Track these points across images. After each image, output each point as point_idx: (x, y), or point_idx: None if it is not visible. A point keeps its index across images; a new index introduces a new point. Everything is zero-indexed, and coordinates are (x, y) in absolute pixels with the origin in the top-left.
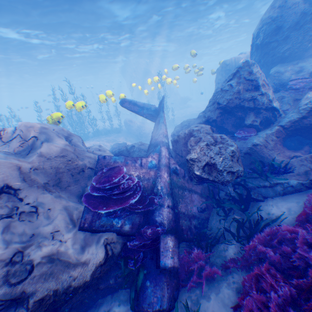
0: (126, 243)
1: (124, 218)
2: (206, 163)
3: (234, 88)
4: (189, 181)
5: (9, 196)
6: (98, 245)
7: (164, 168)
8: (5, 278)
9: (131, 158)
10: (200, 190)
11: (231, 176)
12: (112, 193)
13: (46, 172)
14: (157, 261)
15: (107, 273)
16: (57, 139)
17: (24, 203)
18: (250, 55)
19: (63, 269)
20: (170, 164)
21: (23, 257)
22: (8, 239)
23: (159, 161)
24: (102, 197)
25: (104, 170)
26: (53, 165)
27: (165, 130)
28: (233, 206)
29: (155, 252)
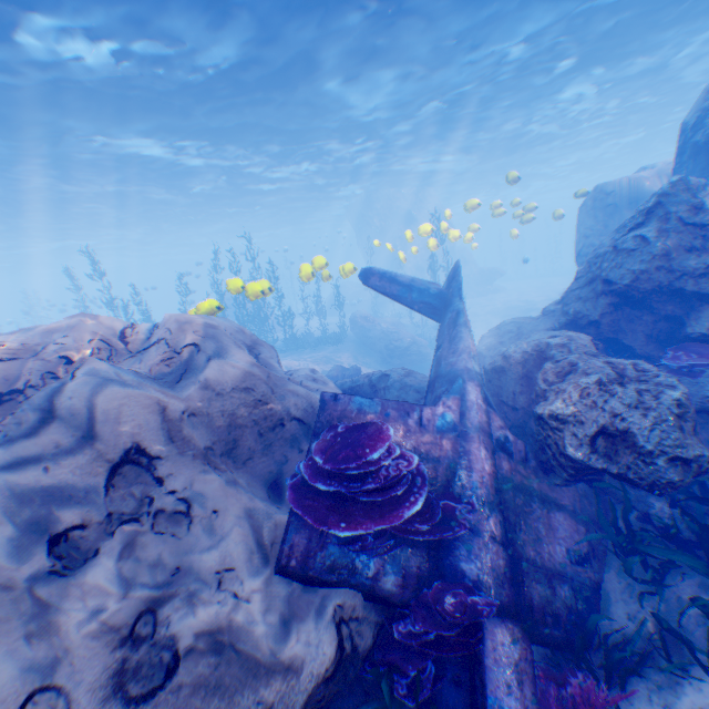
0: (385, 626)
1: (381, 556)
2: (601, 430)
3: (652, 244)
4: (538, 473)
5: (139, 471)
6: (321, 621)
7: (474, 435)
8: (116, 679)
9: (395, 403)
10: (569, 500)
11: (683, 472)
12: (361, 487)
13: (211, 422)
14: (477, 696)
15: (333, 703)
16: (235, 350)
17: (165, 490)
18: (676, 170)
19: (242, 676)
20: (489, 425)
21: (157, 628)
22: (129, 575)
23: (462, 416)
24: (333, 494)
25: (339, 428)
26: (226, 408)
27: (470, 342)
28: (682, 559)
29: (468, 665)
